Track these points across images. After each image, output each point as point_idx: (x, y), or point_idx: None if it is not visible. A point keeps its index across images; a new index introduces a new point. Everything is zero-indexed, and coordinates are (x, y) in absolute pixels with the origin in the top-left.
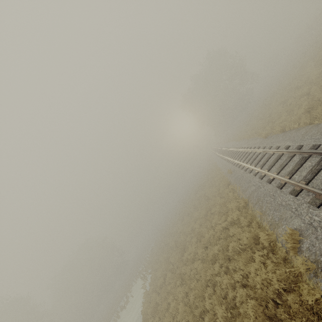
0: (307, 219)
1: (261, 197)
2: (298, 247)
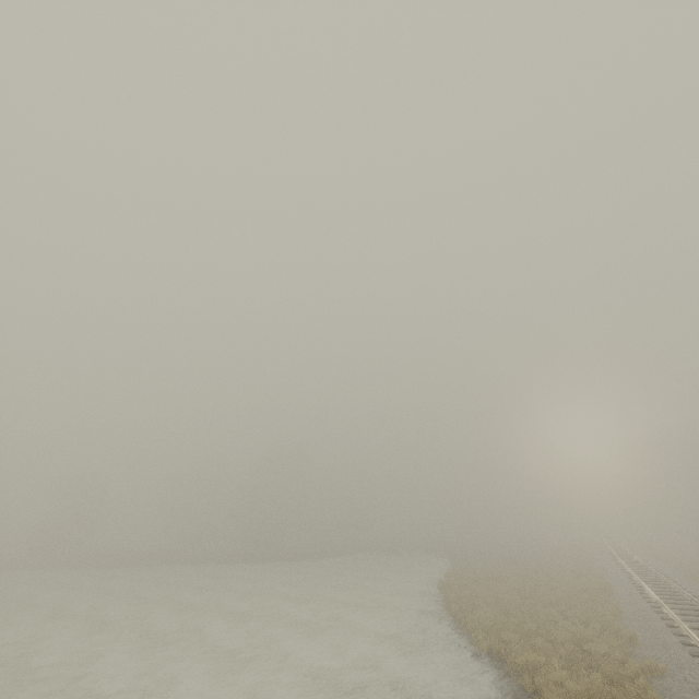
0: (614, 570)
1: (606, 566)
2: (602, 572)
